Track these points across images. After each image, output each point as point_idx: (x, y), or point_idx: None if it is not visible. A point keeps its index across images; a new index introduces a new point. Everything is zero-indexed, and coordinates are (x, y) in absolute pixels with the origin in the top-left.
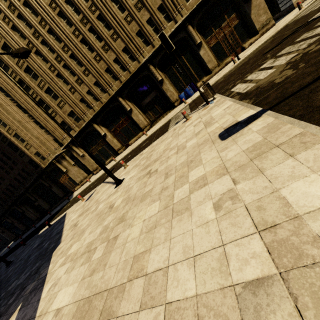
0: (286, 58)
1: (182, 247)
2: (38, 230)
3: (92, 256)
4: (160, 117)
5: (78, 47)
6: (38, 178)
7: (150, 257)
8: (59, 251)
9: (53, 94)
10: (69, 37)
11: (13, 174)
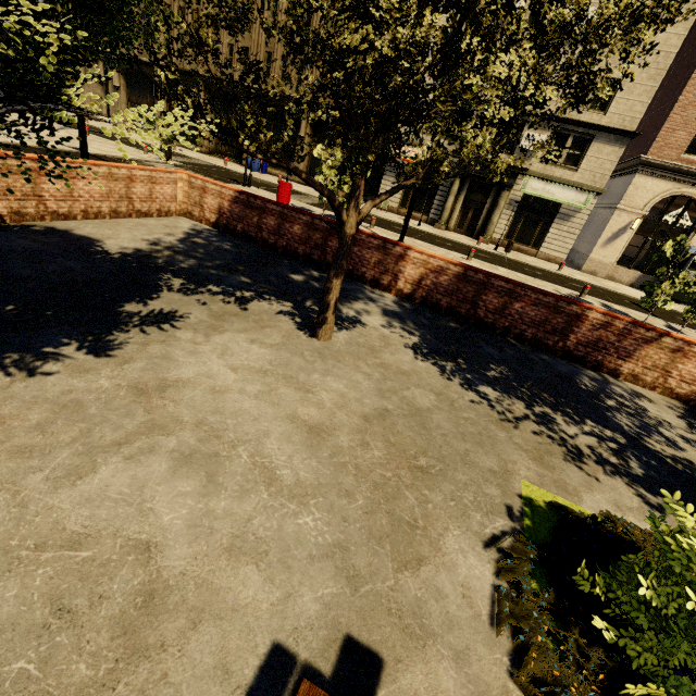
0: None
1: None
2: None
3: None
4: (230, 157)
5: None
6: None
7: None
8: None
9: None
10: None
11: None
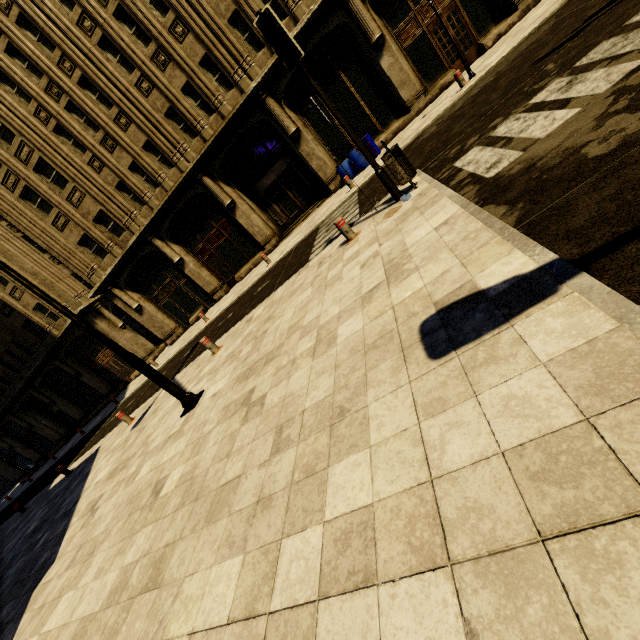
0: (608, 75)
1: None
2: (55, 473)
3: None
4: (299, 216)
5: (95, 60)
6: (49, 358)
7: None
8: (40, 599)
9: (55, 175)
10: (70, 36)
11: None
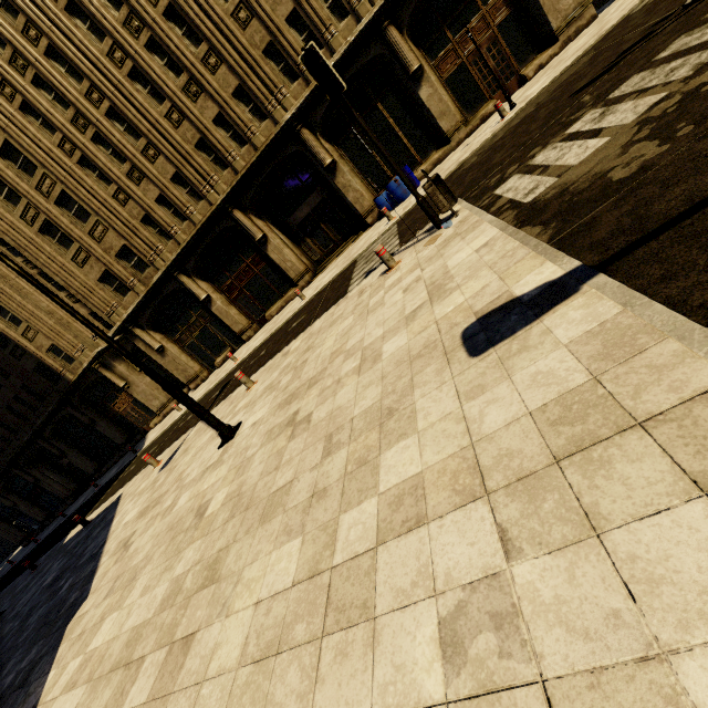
0: (635, 107)
1: None
2: (67, 529)
3: (128, 690)
4: (334, 251)
5: (124, 91)
6: (61, 404)
7: None
8: (78, 628)
9: (77, 209)
10: (100, 67)
11: (2, 398)
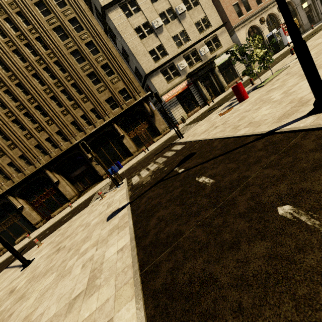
0: (154, 166)
1: (57, 295)
2: None
3: None
4: (89, 187)
5: (8, 125)
6: None
7: (36, 311)
8: None
9: None
10: None
11: None
